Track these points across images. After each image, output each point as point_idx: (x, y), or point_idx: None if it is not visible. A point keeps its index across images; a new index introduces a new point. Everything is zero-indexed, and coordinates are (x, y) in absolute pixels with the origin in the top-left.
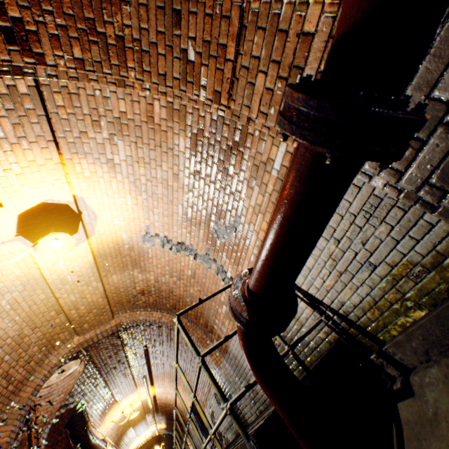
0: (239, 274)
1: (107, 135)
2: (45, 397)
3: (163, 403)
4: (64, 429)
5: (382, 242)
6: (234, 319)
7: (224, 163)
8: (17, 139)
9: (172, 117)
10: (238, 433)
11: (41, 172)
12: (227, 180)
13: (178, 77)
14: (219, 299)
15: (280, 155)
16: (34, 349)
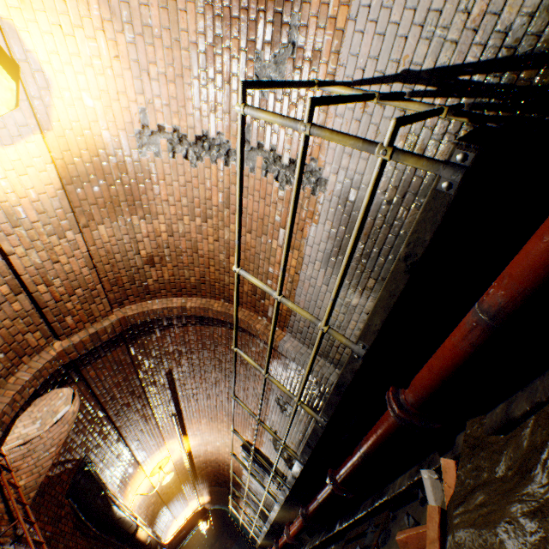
0: None
1: None
2: (23, 457)
3: (203, 461)
4: (66, 500)
5: None
6: None
7: None
8: None
9: None
10: None
11: None
12: None
13: None
14: (273, 222)
15: None
16: None
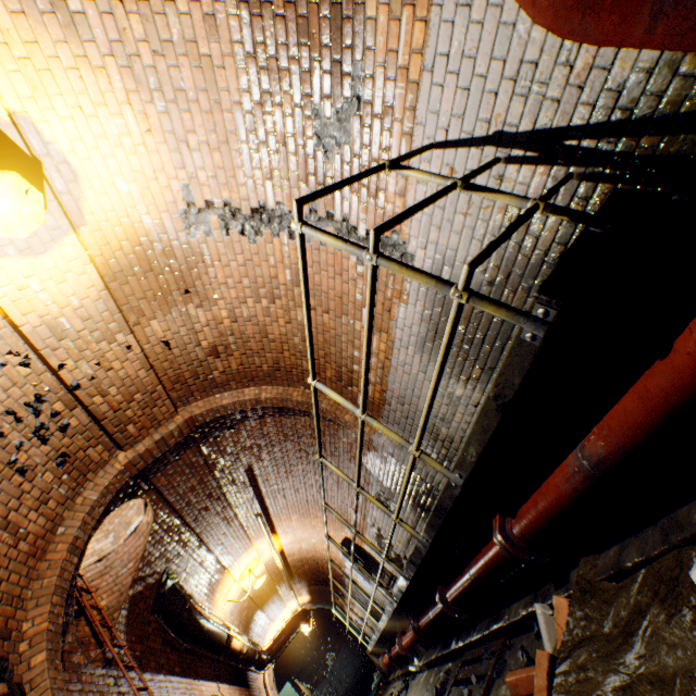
0: None
1: None
2: (101, 574)
3: (298, 559)
4: (151, 616)
5: None
6: None
7: None
8: None
9: None
10: None
11: None
12: None
13: None
14: (353, 301)
15: None
16: (46, 477)
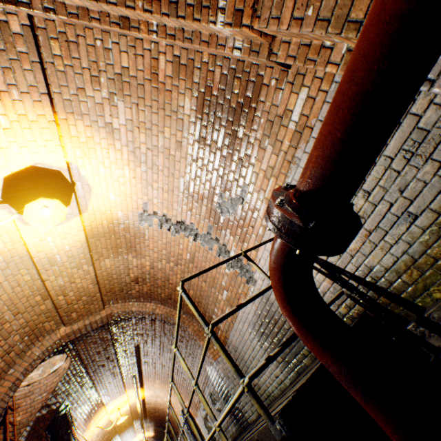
0: (278, 188)
1: (107, 95)
2: (25, 396)
3: (153, 407)
4: (44, 432)
5: (427, 184)
6: (278, 235)
7: (233, 125)
8: (6, 86)
9: (178, 74)
10: (235, 437)
11: (32, 129)
12: (236, 144)
13: (192, 3)
14: (220, 284)
15: (300, 103)
16: (15, 337)
